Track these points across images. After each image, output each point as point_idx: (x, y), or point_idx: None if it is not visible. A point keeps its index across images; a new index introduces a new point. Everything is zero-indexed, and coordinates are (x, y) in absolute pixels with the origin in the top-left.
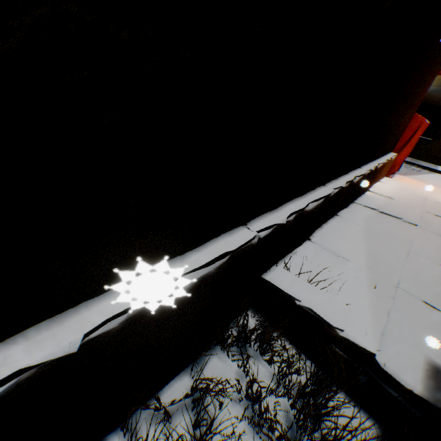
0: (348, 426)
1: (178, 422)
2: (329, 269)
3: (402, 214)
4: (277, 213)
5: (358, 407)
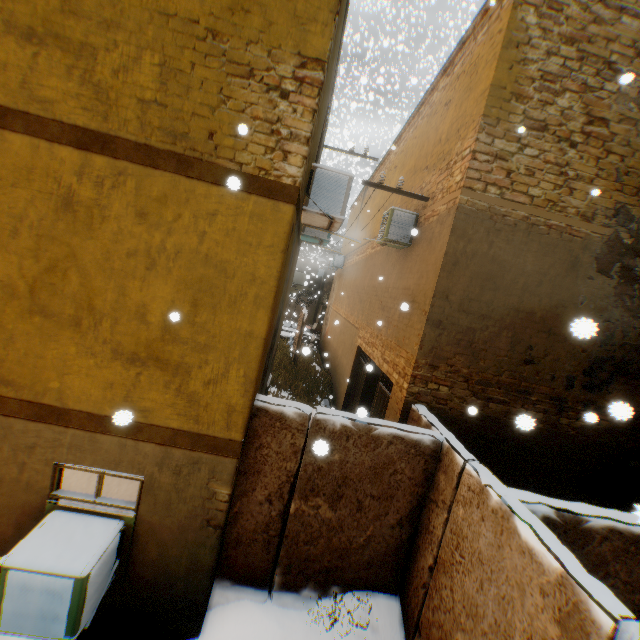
0: None
1: None
2: None
3: None
4: None
5: None
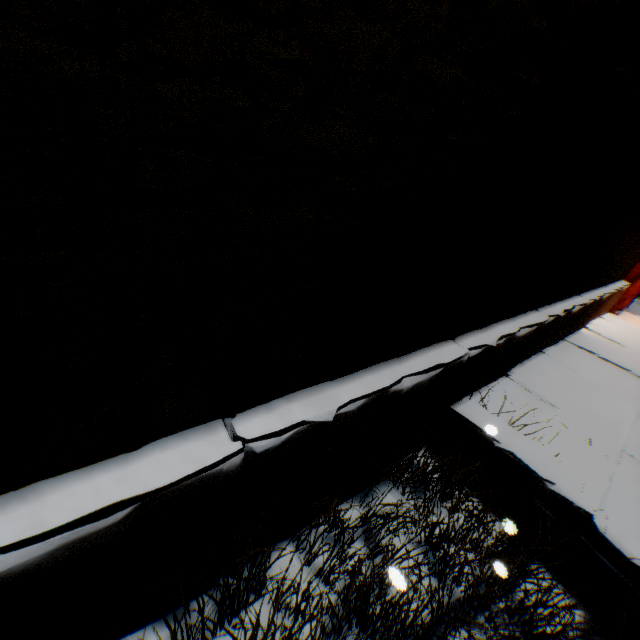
0: (555, 587)
1: (350, 549)
2: (533, 414)
3: (631, 365)
4: (485, 333)
5: (560, 585)
